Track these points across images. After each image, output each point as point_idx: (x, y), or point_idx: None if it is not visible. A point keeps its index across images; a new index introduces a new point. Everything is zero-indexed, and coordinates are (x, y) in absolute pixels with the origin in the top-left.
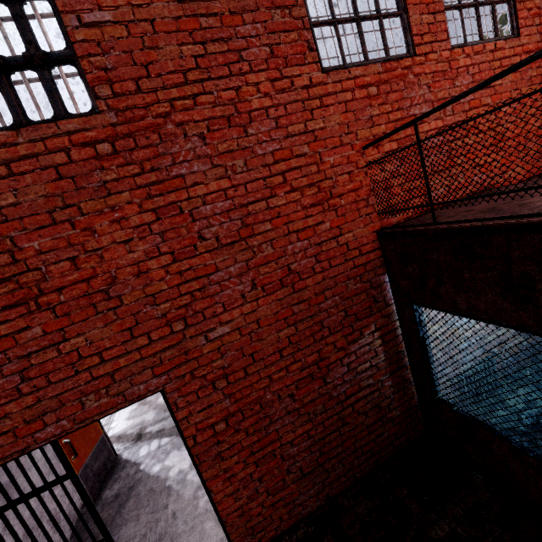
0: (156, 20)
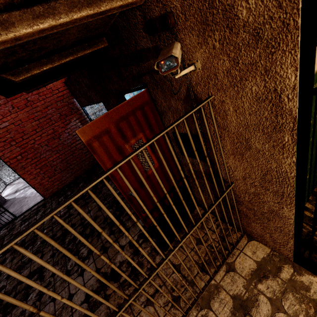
0: None
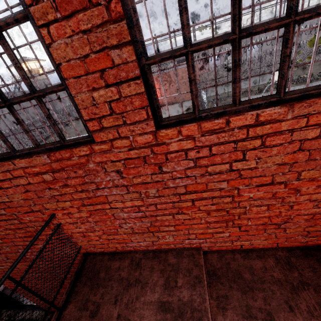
0: None
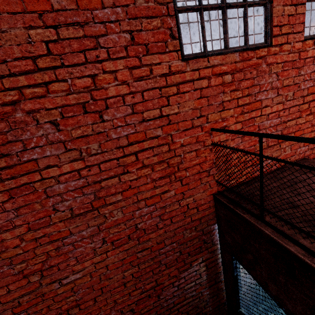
0: None
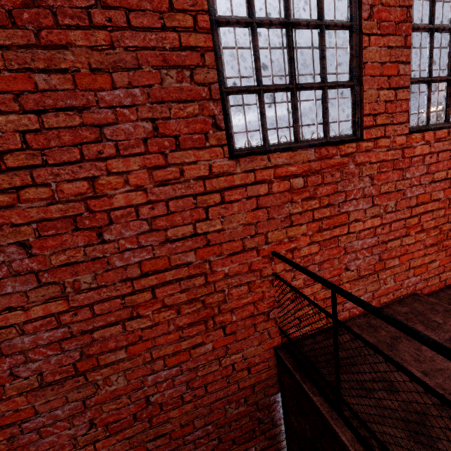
0: None
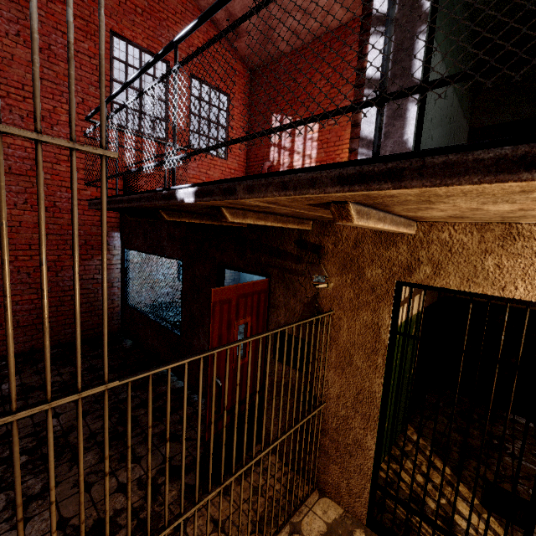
0: (16, 56)
